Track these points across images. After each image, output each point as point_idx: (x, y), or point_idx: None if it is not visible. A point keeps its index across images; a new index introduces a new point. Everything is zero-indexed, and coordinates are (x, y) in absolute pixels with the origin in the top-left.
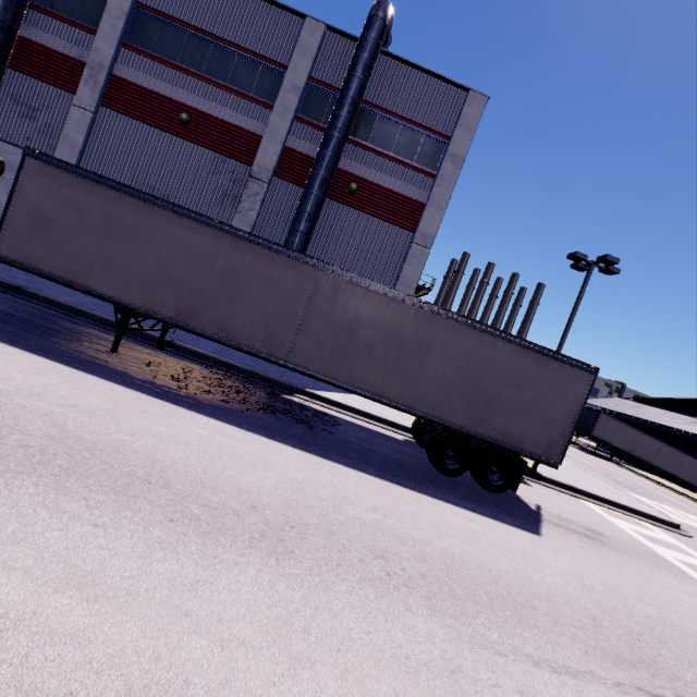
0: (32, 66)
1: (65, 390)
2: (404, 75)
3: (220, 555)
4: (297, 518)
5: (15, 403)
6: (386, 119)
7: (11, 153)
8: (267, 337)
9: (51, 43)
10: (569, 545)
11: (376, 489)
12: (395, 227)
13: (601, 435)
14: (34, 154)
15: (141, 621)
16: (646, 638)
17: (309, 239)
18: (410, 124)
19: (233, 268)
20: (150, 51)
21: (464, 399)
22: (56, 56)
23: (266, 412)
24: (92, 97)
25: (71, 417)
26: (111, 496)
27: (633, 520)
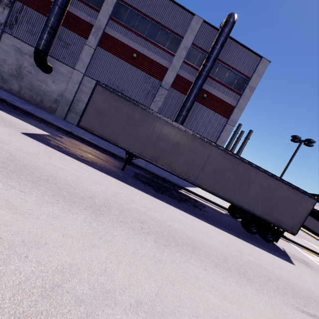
0: (68, 24)
1: (135, 197)
2: (234, 47)
3: (238, 282)
4: (238, 262)
5: (134, 207)
6: (223, 66)
7: (55, 63)
8: (187, 171)
9: (78, 13)
10: (304, 269)
11: (241, 244)
12: (220, 115)
13: None
14: (100, 84)
15: (248, 311)
16: None
17: (186, 118)
18: (233, 70)
19: (177, 141)
20: (122, 23)
21: (263, 204)
22: (79, 20)
23: (183, 202)
24: (94, 42)
25: (150, 213)
26: (194, 255)
27: (310, 253)
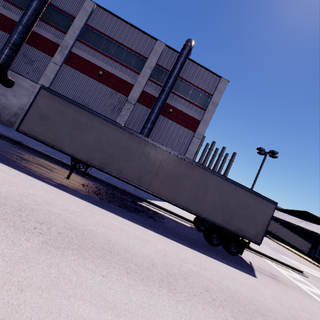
0: (34, 43)
1: (60, 201)
2: (195, 68)
3: (152, 291)
4: (170, 271)
5: (45, 209)
6: (186, 84)
7: (18, 78)
8: (139, 177)
9: (45, 34)
10: (268, 282)
11: (191, 254)
12: (187, 129)
13: None
14: (45, 88)
15: None
16: None
17: (151, 131)
18: (196, 88)
19: (128, 146)
20: (89, 44)
21: (222, 212)
22: (46, 40)
23: (136, 212)
24: (60, 59)
25: (68, 216)
26: (101, 260)
27: (285, 268)
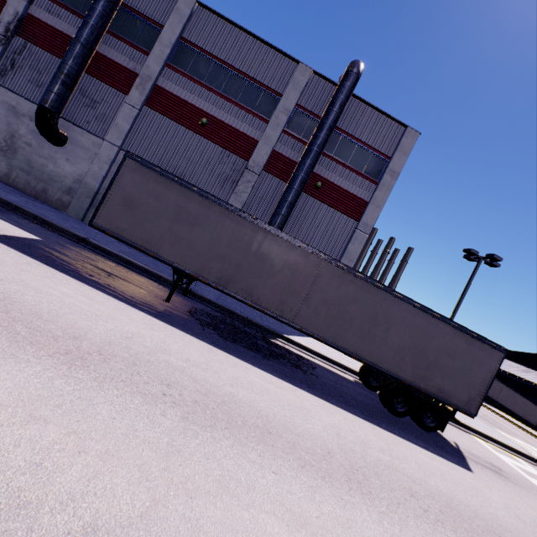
0: (98, 71)
1: (174, 344)
2: (363, 111)
3: (343, 497)
4: (354, 462)
5: (163, 360)
6: (346, 139)
7: (73, 130)
8: (280, 303)
9: (115, 56)
10: (491, 480)
11: (371, 431)
12: (345, 216)
13: None
14: (132, 156)
15: None
16: None
17: (287, 220)
18: (363, 145)
19: (262, 252)
20: (186, 72)
21: (413, 361)
22: (117, 66)
23: (274, 357)
24: (139, 98)
25: (195, 371)
26: (262, 445)
27: (508, 454)
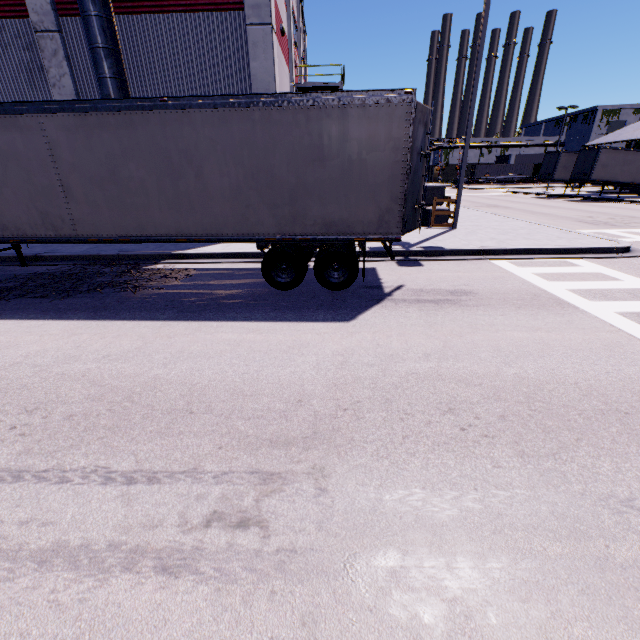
0: None
1: None
2: None
3: None
4: None
5: None
6: None
7: None
8: (44, 218)
9: None
10: (387, 320)
11: (140, 334)
12: (220, 13)
13: (603, 175)
14: None
15: None
16: (363, 404)
17: (123, 81)
18: None
19: None
20: None
21: (266, 202)
22: None
23: (90, 292)
24: None
25: None
26: None
27: (556, 261)
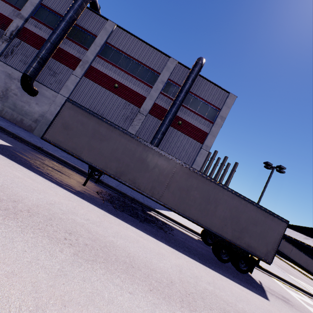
0: (59, 57)
1: (81, 209)
2: (205, 83)
3: (175, 312)
4: (188, 289)
5: (70, 218)
6: (196, 98)
7: (42, 88)
8: (152, 188)
9: (69, 50)
10: (281, 306)
11: (203, 271)
12: (195, 140)
13: None
14: (70, 100)
15: None
16: None
17: (161, 141)
18: (205, 102)
19: (142, 157)
20: (107, 59)
21: (232, 227)
22: (70, 55)
23: (147, 222)
24: (81, 72)
25: (91, 226)
26: (126, 275)
27: (295, 290)
